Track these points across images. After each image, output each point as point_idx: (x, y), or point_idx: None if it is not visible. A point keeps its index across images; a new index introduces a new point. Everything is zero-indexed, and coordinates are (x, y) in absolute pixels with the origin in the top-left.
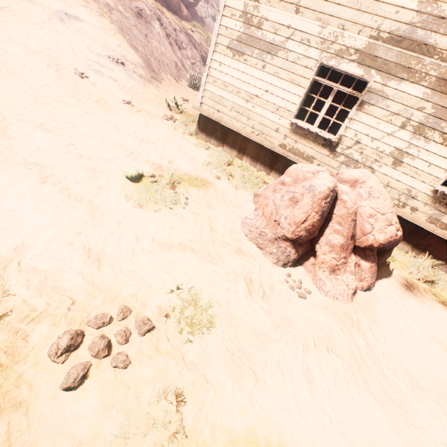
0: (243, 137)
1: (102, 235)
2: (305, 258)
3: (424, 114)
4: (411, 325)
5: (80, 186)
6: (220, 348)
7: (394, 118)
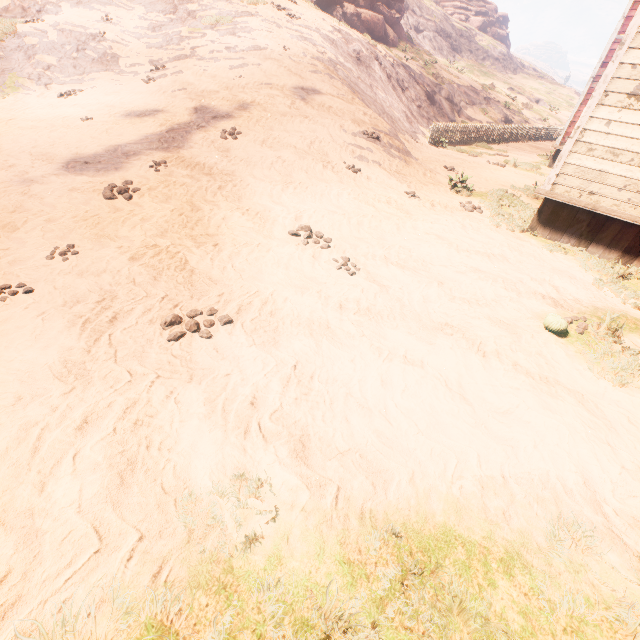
0: (639, 229)
1: (637, 447)
2: None
3: None
4: None
5: (526, 357)
6: None
7: None
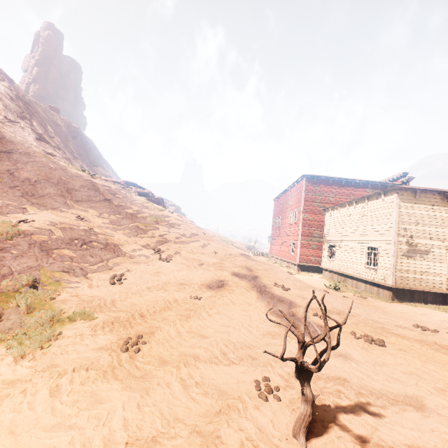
0: (423, 292)
1: None
2: None
3: None
4: None
5: None
6: None
7: None
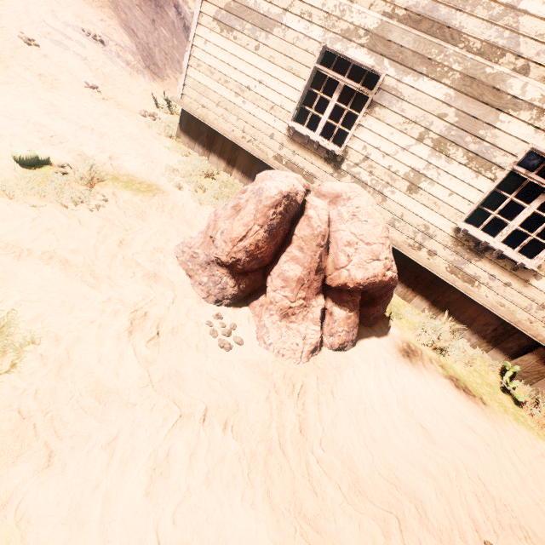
0: (233, 144)
1: None
2: (256, 297)
3: (446, 124)
4: (388, 403)
5: None
6: (5, 407)
7: (410, 127)
